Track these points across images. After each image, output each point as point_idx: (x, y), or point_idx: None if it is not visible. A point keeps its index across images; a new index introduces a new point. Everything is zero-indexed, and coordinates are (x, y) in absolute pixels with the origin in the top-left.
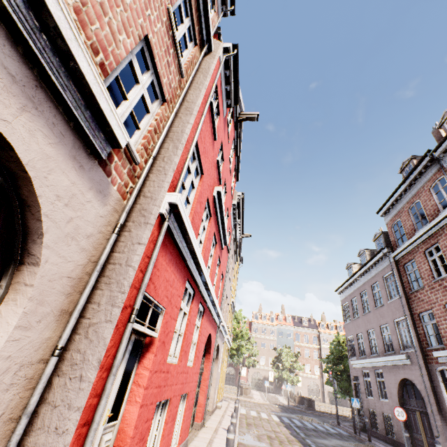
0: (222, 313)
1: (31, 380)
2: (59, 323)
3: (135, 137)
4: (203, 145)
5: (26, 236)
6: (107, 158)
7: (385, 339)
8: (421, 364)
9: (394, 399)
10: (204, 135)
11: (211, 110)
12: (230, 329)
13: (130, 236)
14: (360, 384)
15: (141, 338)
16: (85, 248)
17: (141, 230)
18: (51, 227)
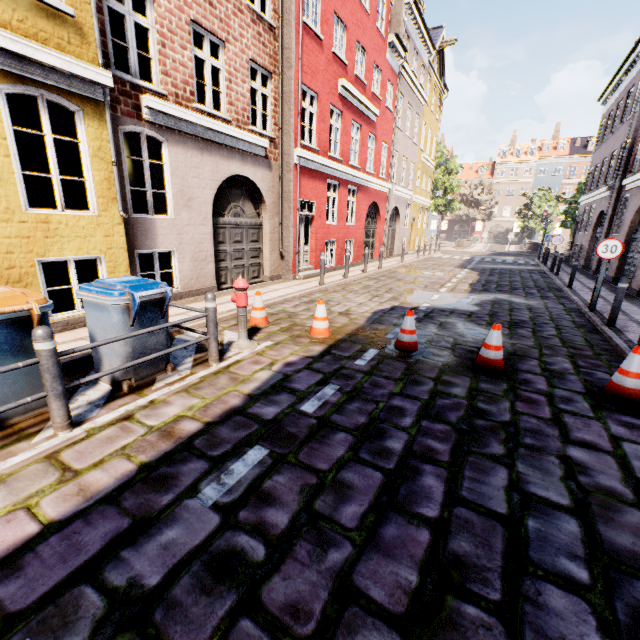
0: (397, 179)
1: (277, 232)
2: (277, 217)
3: (268, 123)
4: (310, 73)
5: (259, 196)
6: (265, 152)
7: (610, 169)
8: (614, 194)
9: (590, 231)
10: (307, 64)
11: (306, 26)
12: (430, 186)
13: (286, 179)
14: (579, 222)
15: (308, 216)
16: (273, 191)
17: (289, 175)
18: (263, 191)
